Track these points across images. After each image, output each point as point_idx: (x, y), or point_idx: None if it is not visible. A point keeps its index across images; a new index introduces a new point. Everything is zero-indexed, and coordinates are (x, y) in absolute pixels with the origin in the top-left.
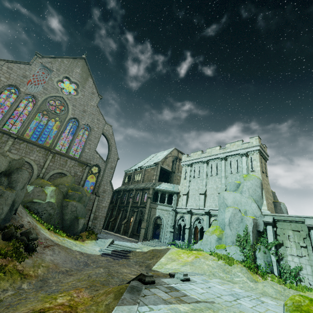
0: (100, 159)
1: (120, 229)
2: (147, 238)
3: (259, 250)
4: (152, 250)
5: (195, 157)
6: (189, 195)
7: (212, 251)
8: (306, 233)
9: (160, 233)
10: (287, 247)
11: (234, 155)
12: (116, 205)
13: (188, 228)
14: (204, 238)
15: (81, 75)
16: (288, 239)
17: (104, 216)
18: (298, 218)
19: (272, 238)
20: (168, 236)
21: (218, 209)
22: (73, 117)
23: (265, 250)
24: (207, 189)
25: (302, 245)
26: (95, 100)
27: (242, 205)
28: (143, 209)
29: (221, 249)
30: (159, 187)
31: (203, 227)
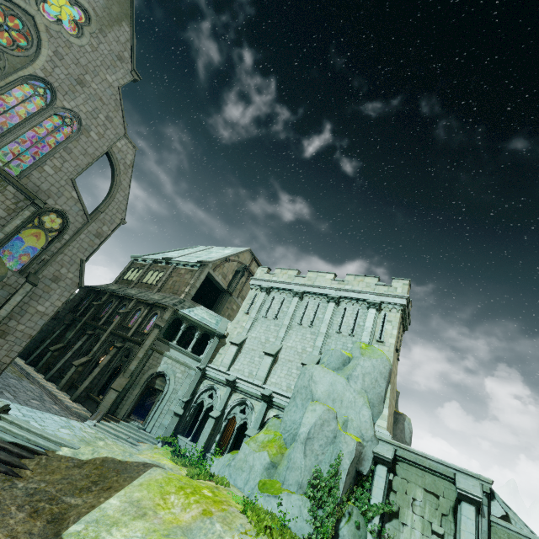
0: (75, 204)
1: (65, 374)
2: (117, 416)
3: (349, 517)
4: (103, 460)
5: (281, 279)
6: (242, 349)
7: (248, 489)
8: (450, 504)
9: (150, 410)
10: (405, 524)
11: (355, 300)
12: (80, 318)
13: (216, 417)
14: (240, 453)
15: (108, 3)
16: (411, 508)
17: (30, 336)
18: (442, 467)
19: (381, 495)
20: (166, 423)
21: (292, 397)
22: (44, 78)
23: (360, 519)
24: (283, 348)
25: (436, 530)
26: (119, 76)
27: (344, 405)
28: (135, 347)
29: (269, 495)
30: (188, 312)
31: (248, 424)
